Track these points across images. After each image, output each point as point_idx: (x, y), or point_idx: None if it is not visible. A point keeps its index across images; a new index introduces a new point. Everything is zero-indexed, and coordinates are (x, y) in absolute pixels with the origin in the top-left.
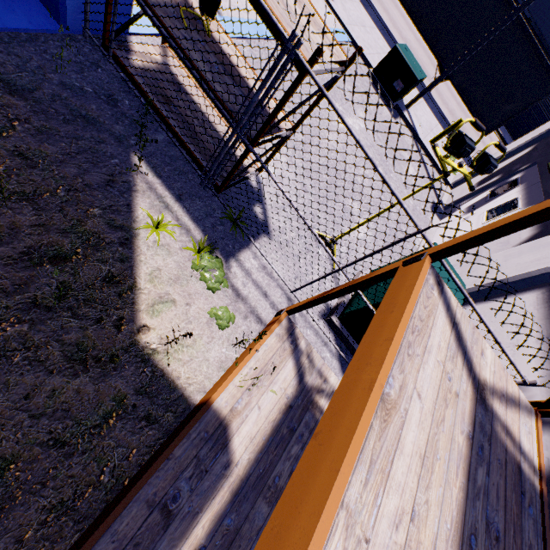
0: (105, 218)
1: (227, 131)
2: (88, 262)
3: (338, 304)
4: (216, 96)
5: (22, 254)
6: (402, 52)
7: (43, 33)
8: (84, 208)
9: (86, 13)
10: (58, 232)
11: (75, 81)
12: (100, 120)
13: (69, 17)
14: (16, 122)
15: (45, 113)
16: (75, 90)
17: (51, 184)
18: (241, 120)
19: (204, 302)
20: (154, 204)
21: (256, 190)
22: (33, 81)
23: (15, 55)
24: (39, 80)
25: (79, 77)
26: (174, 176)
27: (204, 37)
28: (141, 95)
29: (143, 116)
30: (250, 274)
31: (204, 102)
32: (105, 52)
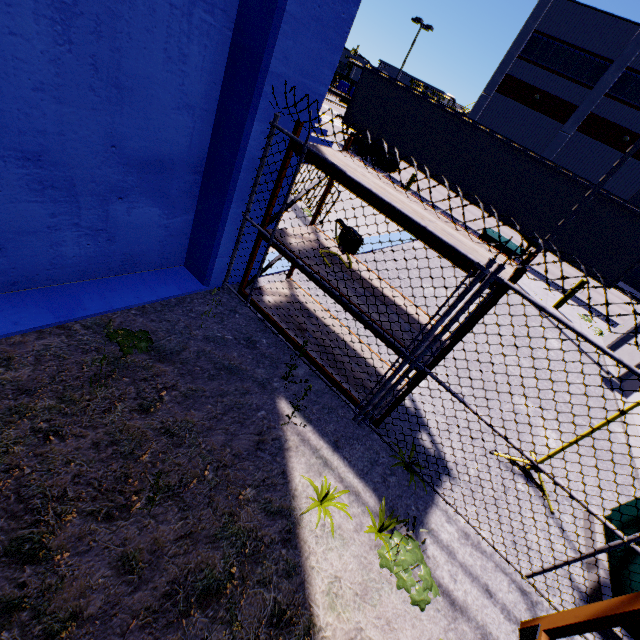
0: (259, 501)
1: (397, 359)
2: (247, 589)
3: (596, 586)
4: (375, 324)
5: (164, 598)
6: (492, 235)
7: (189, 295)
8: (235, 491)
9: (228, 270)
10: (208, 541)
11: (216, 331)
12: (242, 367)
13: (213, 277)
14: (164, 391)
15: (190, 374)
16: (217, 341)
17: (198, 464)
18: (419, 347)
19: (412, 632)
20: (310, 463)
21: (412, 411)
22: (180, 341)
23: (166, 320)
24: (185, 339)
25: (220, 327)
26: (324, 416)
27: (345, 269)
28: (276, 330)
29: (280, 352)
30: (453, 553)
31: (334, 323)
32: (242, 299)
